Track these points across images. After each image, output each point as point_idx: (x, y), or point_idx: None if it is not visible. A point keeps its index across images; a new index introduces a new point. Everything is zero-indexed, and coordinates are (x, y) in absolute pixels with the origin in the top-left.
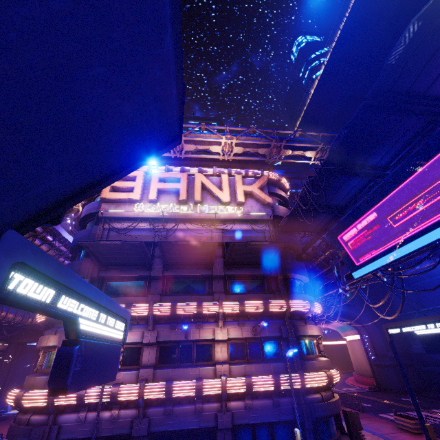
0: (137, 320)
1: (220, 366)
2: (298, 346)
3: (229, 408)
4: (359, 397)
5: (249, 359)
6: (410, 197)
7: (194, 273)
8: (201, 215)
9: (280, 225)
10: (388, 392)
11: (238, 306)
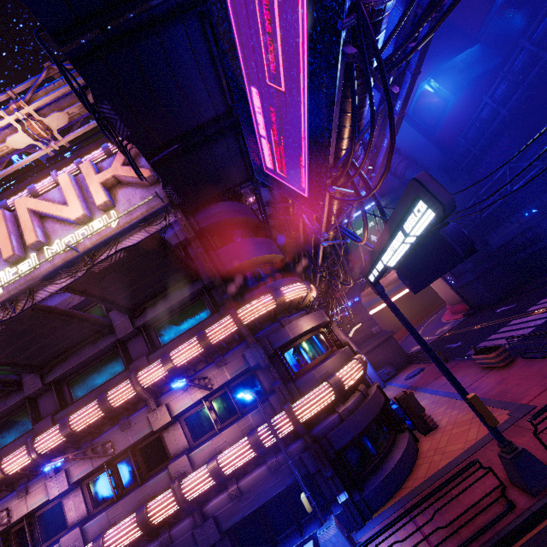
0: (29, 474)
1: (174, 464)
2: (284, 363)
3: (209, 512)
4: (451, 335)
5: (216, 428)
6: (249, 0)
7: (90, 354)
8: (54, 262)
9: (178, 204)
10: (483, 310)
11: (162, 367)
